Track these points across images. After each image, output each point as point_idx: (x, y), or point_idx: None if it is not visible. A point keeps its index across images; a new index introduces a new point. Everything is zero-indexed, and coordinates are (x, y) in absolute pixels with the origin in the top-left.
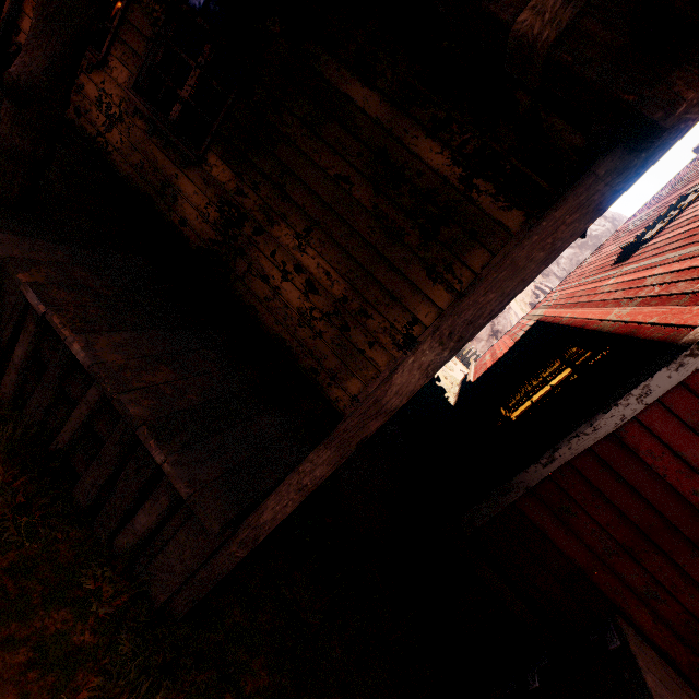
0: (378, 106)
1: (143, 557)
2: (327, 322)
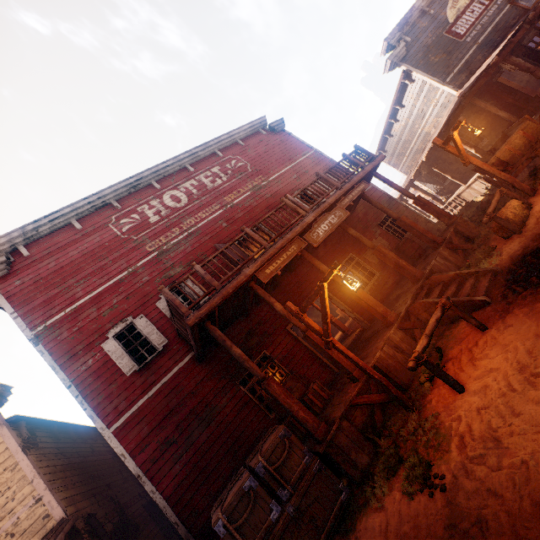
0: None
1: None
2: None
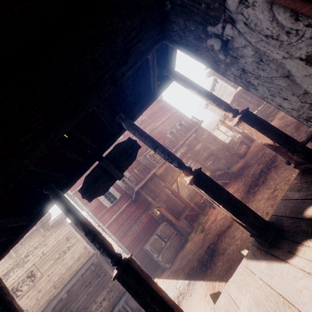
0: (79, 287)
1: (134, 310)
2: (110, 295)
